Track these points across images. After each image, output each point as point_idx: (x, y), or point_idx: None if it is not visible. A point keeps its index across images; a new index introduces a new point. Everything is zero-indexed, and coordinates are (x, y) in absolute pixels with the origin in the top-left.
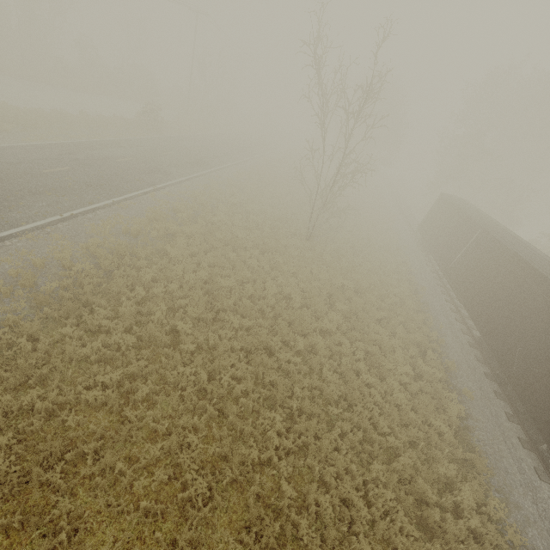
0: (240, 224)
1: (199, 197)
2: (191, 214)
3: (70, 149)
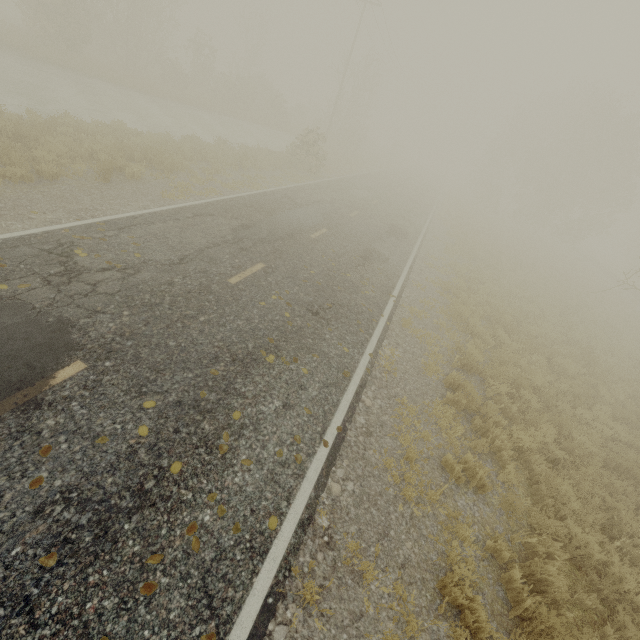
0: (567, 389)
1: (472, 320)
2: (496, 374)
3: (240, 214)
